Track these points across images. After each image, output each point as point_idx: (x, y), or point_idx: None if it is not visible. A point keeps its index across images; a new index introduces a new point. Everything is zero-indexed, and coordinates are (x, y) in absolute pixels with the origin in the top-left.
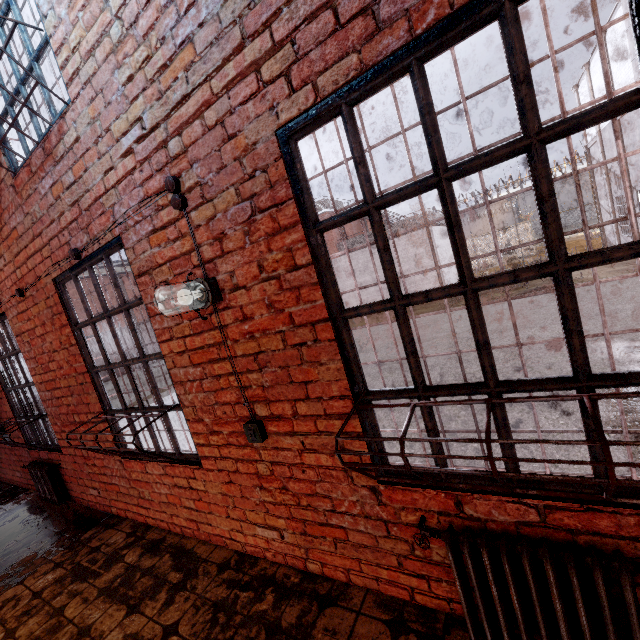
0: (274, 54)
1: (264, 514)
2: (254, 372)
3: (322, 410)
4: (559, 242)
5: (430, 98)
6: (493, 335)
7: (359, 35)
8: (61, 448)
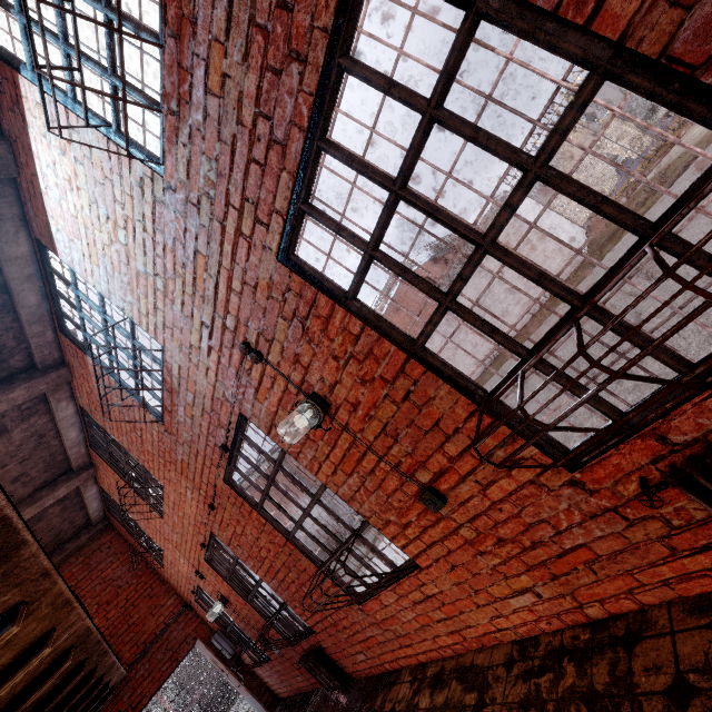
0: (243, 216)
1: (504, 581)
2: (393, 446)
3: (467, 439)
4: (515, 154)
5: (346, 152)
6: (664, 255)
7: (277, 160)
8: (312, 628)
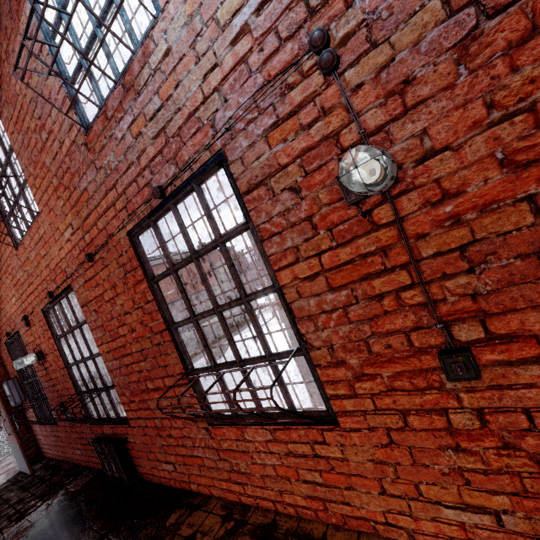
0: None
1: (459, 488)
2: (456, 276)
3: None
4: None
5: None
6: None
7: None
8: (129, 420)
